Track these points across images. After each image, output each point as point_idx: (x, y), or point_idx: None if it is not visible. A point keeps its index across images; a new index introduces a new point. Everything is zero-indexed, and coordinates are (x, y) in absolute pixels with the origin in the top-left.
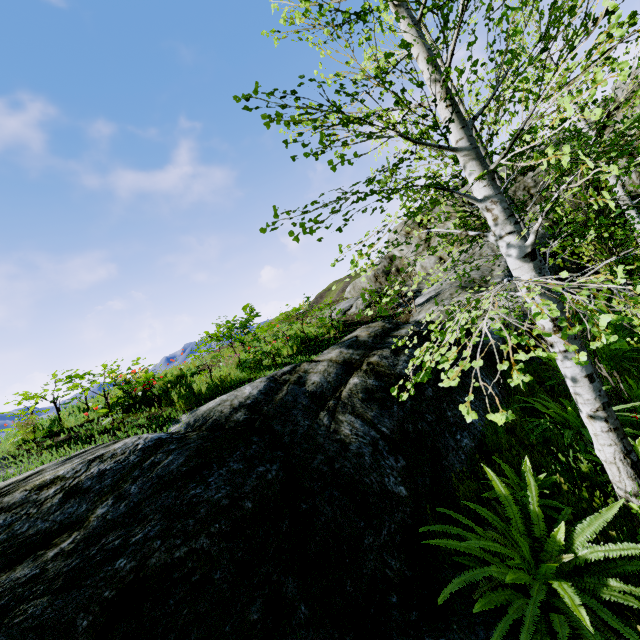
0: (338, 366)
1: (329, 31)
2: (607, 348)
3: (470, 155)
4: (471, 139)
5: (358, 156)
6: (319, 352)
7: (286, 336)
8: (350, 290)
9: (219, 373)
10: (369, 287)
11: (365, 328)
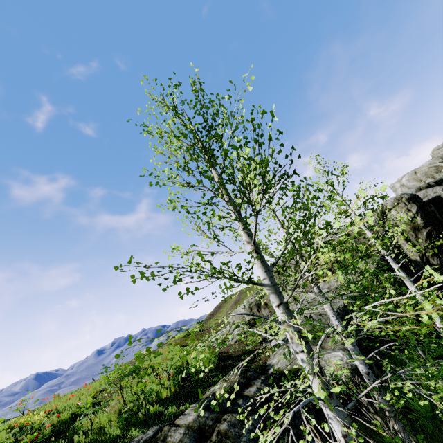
0: (192, 434)
1: (186, 216)
2: (424, 408)
3: (271, 290)
4: (271, 279)
5: (198, 289)
6: (189, 399)
7: (168, 376)
8: (232, 316)
9: (103, 419)
10: (246, 315)
11: (224, 382)
